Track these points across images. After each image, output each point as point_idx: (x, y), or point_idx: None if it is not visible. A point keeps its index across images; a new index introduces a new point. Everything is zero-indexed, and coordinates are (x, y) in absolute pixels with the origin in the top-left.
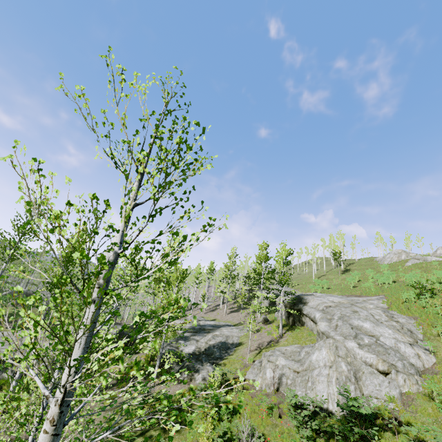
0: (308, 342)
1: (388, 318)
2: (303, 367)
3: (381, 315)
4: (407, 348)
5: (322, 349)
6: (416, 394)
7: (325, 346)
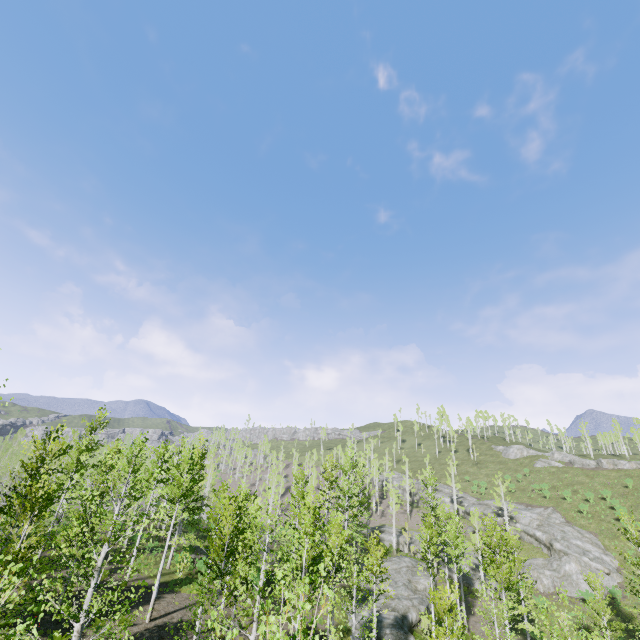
0: (538, 553)
1: (581, 535)
2: (560, 574)
3: (574, 532)
4: (606, 557)
5: (571, 563)
6: (622, 582)
7: (572, 561)
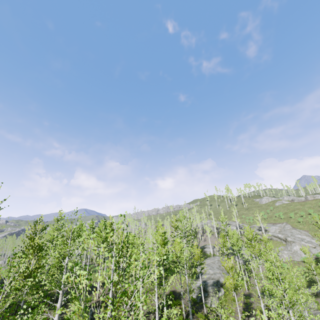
0: (280, 244)
1: (300, 232)
2: (292, 252)
3: (297, 231)
4: (313, 240)
5: (296, 246)
6: None
7: (297, 244)
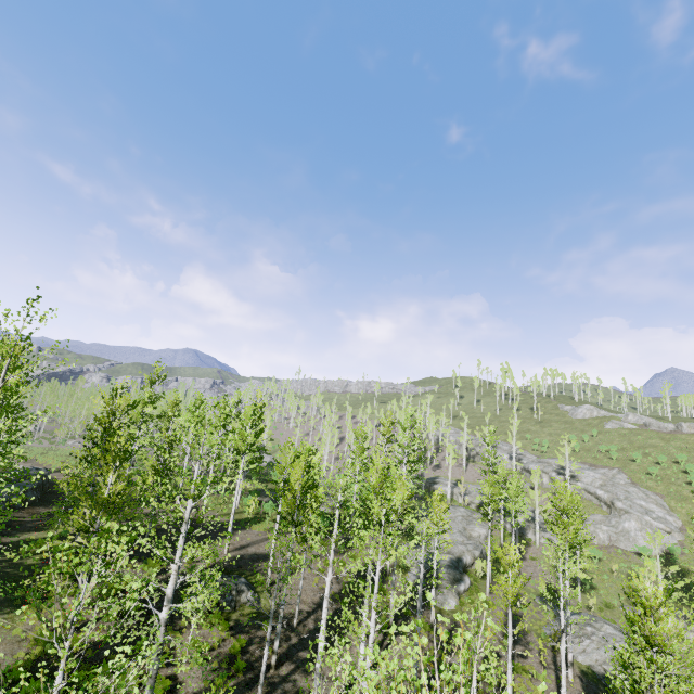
0: (596, 510)
1: (646, 496)
2: (618, 530)
3: (639, 493)
4: (669, 517)
5: (631, 521)
6: (683, 541)
7: (633, 519)
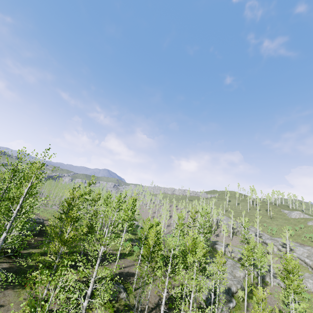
0: (305, 270)
1: None
2: None
3: None
4: None
5: None
6: None
7: None
